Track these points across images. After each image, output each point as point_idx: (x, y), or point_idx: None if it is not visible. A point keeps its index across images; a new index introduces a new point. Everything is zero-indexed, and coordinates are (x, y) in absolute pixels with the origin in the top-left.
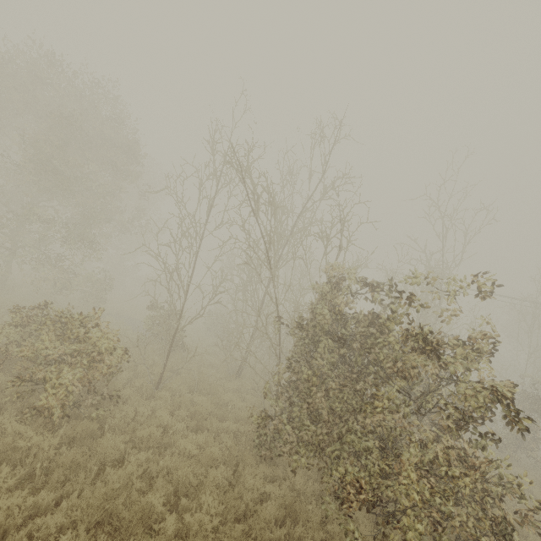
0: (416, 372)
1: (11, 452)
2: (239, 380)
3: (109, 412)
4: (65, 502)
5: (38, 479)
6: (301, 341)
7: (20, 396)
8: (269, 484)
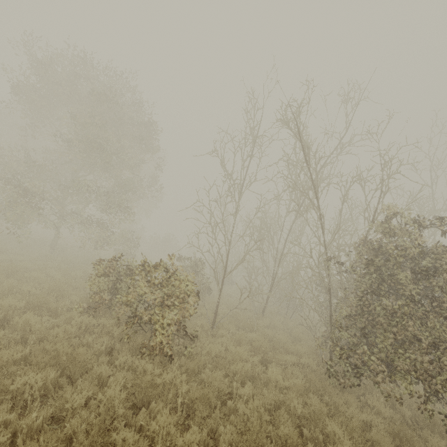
0: None
1: (151, 389)
2: (266, 318)
3: (196, 349)
4: (221, 437)
5: (180, 415)
6: (367, 276)
7: (128, 337)
8: (361, 413)
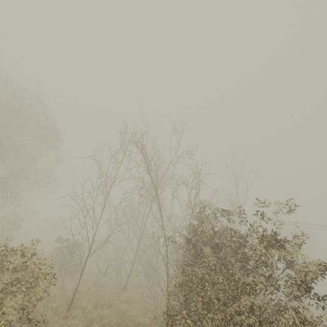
0: (270, 261)
1: None
2: (126, 293)
3: None
4: None
5: None
6: (187, 251)
7: None
8: None
